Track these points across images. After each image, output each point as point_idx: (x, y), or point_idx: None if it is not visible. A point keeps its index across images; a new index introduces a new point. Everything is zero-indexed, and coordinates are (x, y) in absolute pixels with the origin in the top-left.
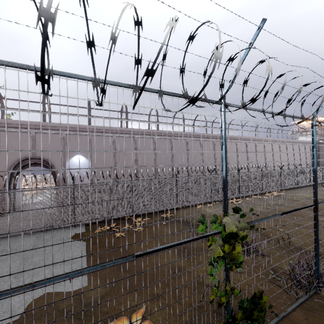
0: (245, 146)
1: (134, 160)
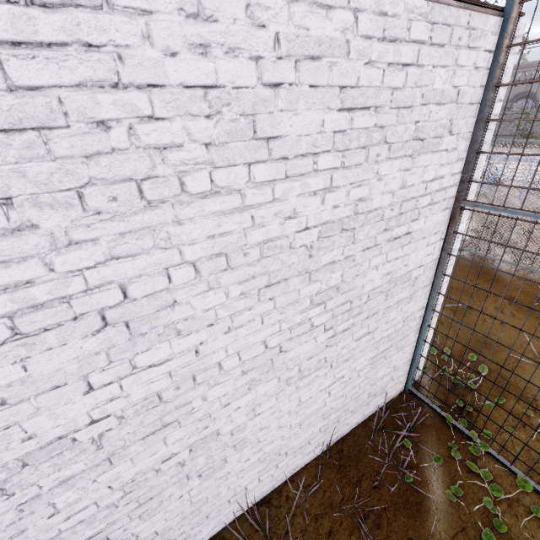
0: None
1: None
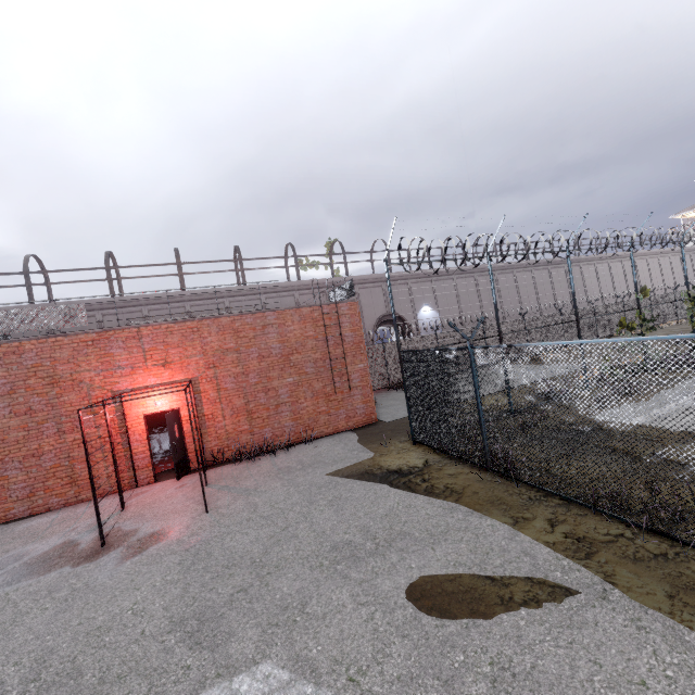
0: (608, 269)
1: (479, 306)
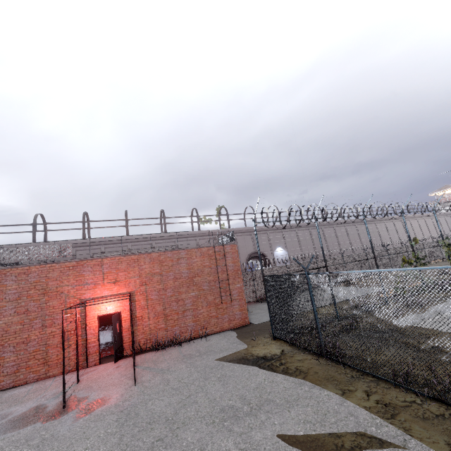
0: (393, 225)
1: (313, 248)
